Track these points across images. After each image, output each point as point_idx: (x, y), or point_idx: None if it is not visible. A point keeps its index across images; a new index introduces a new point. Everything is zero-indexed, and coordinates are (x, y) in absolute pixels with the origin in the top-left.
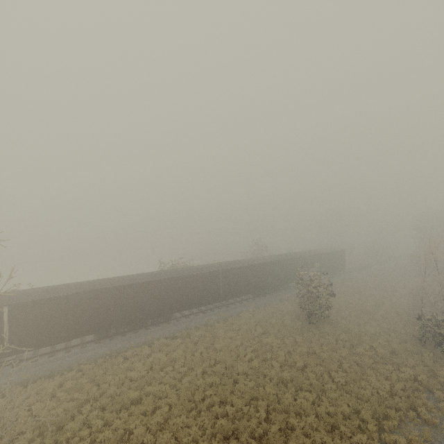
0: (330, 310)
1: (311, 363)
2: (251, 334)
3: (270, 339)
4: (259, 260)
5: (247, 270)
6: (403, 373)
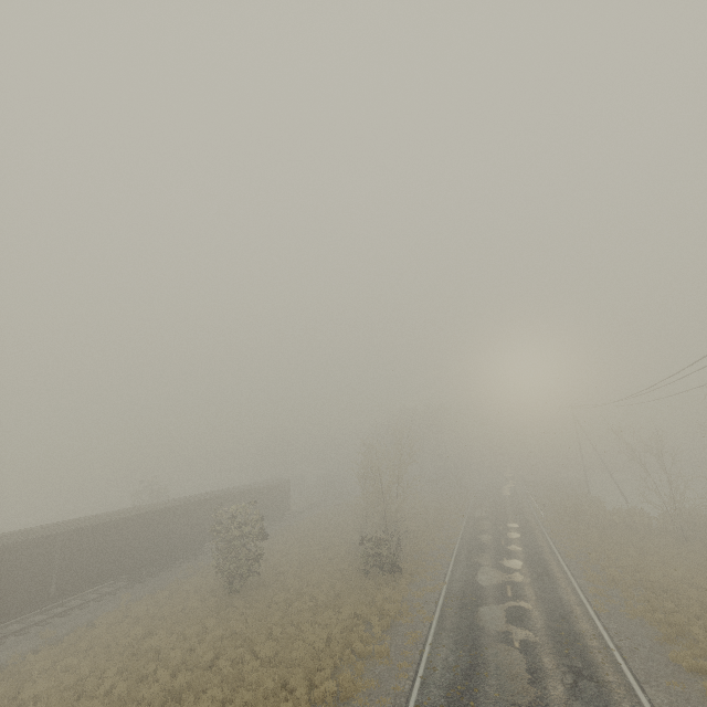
0: (265, 569)
1: (226, 650)
2: (118, 647)
3: (158, 639)
4: (148, 507)
5: (122, 527)
6: (343, 612)
